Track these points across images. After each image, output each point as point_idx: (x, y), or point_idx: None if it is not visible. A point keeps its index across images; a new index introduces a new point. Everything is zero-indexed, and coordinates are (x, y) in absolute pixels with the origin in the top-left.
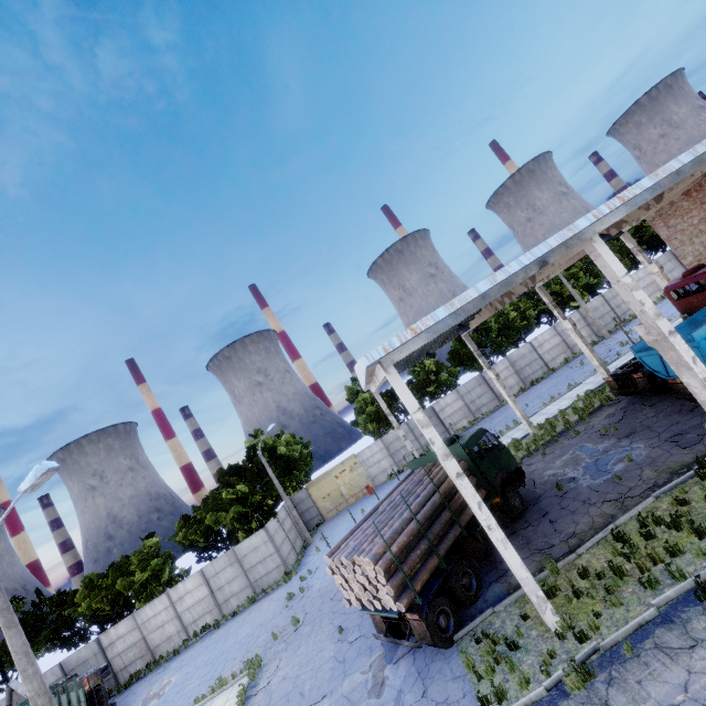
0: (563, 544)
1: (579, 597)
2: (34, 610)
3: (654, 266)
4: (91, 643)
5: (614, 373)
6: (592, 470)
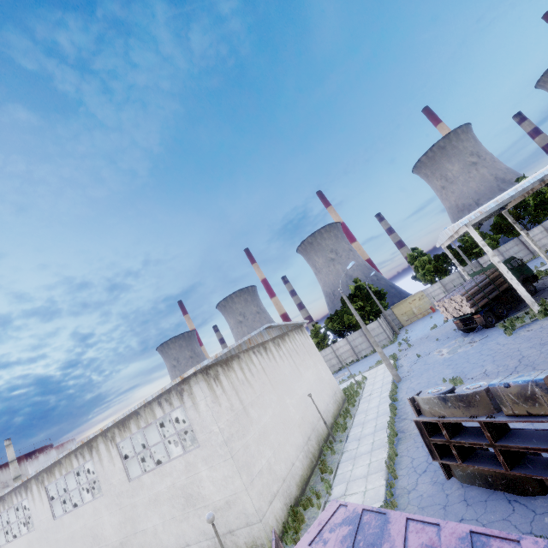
0: None
1: None
2: None
3: None
4: None
5: None
6: None
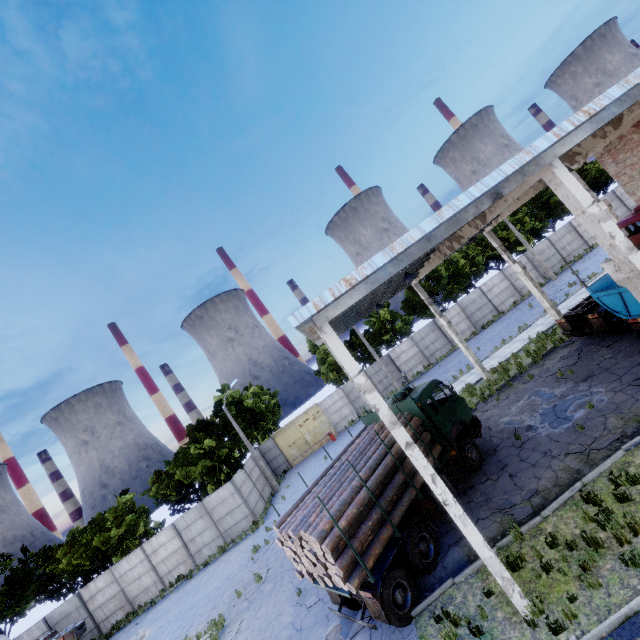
0: (525, 503)
1: (549, 571)
2: (22, 566)
3: (602, 204)
4: (72, 598)
5: (568, 314)
6: (551, 417)
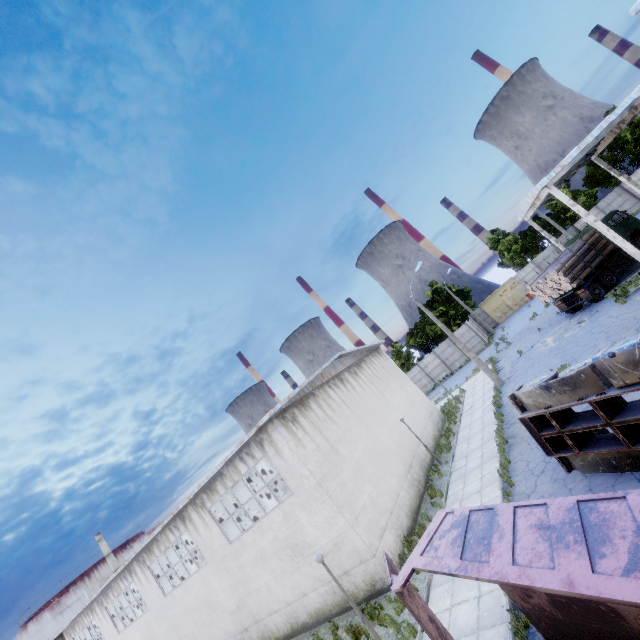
0: None
1: None
2: None
3: None
4: None
5: None
6: None
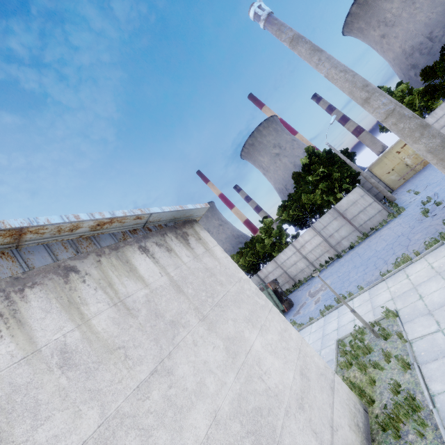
0: None
1: None
2: None
3: None
4: (254, 277)
5: None
6: None
